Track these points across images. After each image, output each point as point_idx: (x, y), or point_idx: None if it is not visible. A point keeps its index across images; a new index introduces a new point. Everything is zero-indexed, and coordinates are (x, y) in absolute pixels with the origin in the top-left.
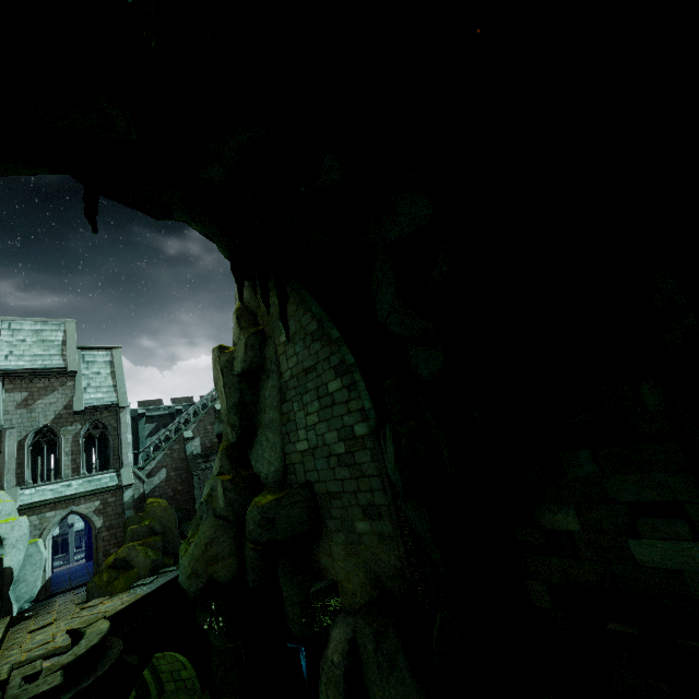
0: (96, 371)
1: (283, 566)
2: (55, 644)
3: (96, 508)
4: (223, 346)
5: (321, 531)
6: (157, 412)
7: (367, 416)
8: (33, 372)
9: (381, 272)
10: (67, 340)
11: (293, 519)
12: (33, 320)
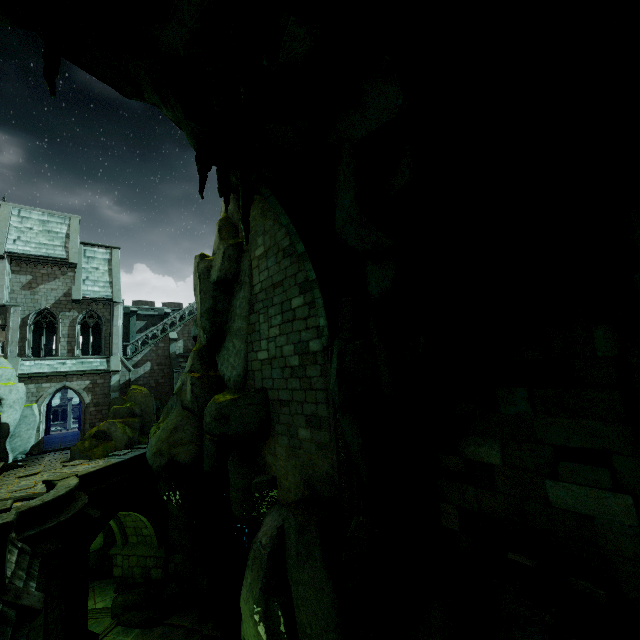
0: (95, 267)
1: (233, 457)
2: (34, 490)
3: (86, 386)
4: (204, 255)
5: (269, 433)
6: (148, 312)
7: (321, 333)
8: (37, 259)
9: (344, 176)
10: (70, 233)
11: (245, 418)
12: (41, 211)
